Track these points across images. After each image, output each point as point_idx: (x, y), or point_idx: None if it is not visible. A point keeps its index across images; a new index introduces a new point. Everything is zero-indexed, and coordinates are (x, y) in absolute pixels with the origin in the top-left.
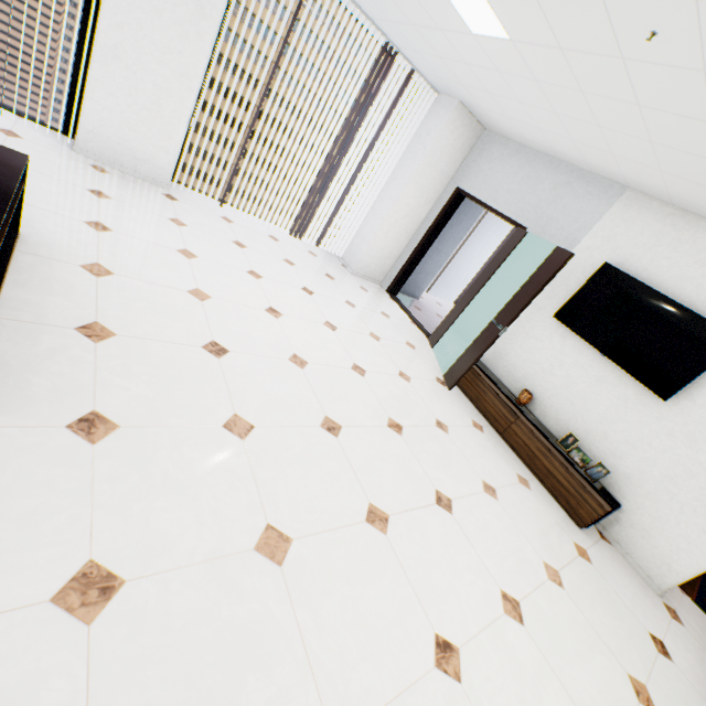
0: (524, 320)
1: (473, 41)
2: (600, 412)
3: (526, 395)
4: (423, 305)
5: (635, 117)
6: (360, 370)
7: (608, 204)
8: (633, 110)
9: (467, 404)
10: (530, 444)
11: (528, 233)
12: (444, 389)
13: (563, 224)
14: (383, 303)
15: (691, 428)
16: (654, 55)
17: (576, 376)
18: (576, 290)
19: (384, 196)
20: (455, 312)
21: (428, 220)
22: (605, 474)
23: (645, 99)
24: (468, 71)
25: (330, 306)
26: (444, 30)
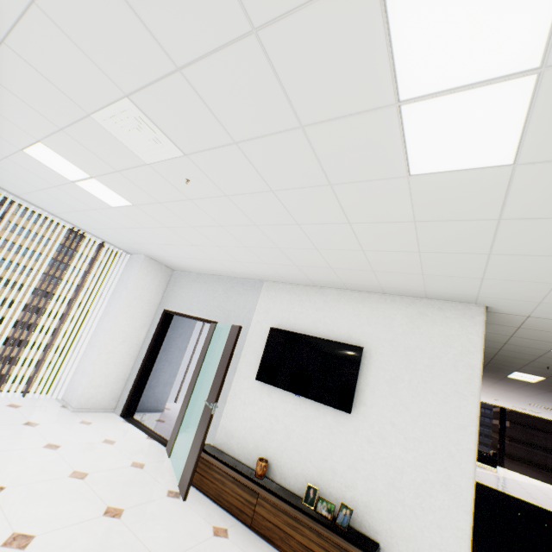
0: (239, 391)
1: (118, 211)
2: (320, 447)
3: (261, 463)
4: (169, 415)
5: (227, 234)
6: (22, 539)
7: (258, 292)
8: (222, 230)
9: (208, 507)
10: (278, 521)
11: (217, 324)
12: (176, 503)
13: (238, 312)
14: (110, 430)
15: (377, 428)
16: (200, 193)
17: (291, 423)
18: (263, 353)
19: (99, 330)
20: (183, 409)
21: (148, 339)
22: (350, 515)
23: (221, 221)
24: (132, 233)
25: (9, 460)
26: (97, 209)
